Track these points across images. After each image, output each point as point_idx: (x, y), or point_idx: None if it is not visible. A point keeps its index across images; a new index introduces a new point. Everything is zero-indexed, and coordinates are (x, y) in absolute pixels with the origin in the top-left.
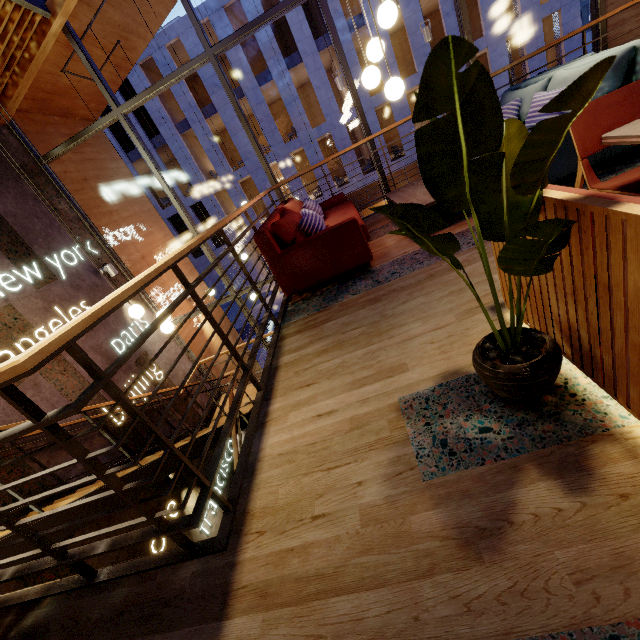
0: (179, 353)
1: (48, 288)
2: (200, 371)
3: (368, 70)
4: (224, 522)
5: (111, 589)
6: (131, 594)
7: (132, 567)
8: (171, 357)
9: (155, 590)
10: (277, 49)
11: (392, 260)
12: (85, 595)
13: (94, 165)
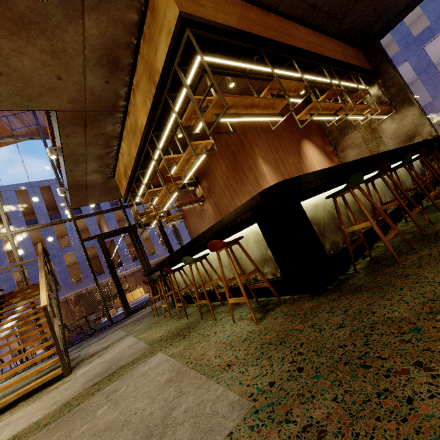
0: None
1: None
2: None
3: None
4: None
5: None
6: None
7: None
8: None
9: None
10: None
11: None
12: None
13: None
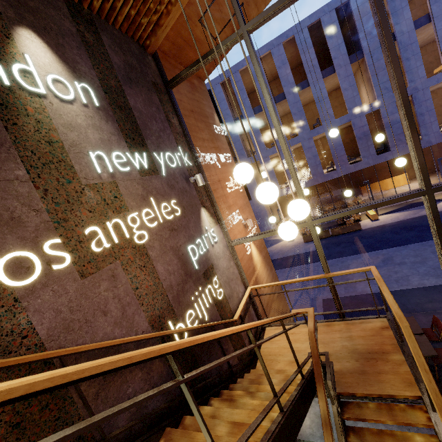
0: (235, 273)
1: (149, 179)
2: (251, 297)
3: None
4: None
5: None
6: None
7: None
8: (229, 276)
9: None
10: (316, 65)
11: None
12: None
13: (198, 105)
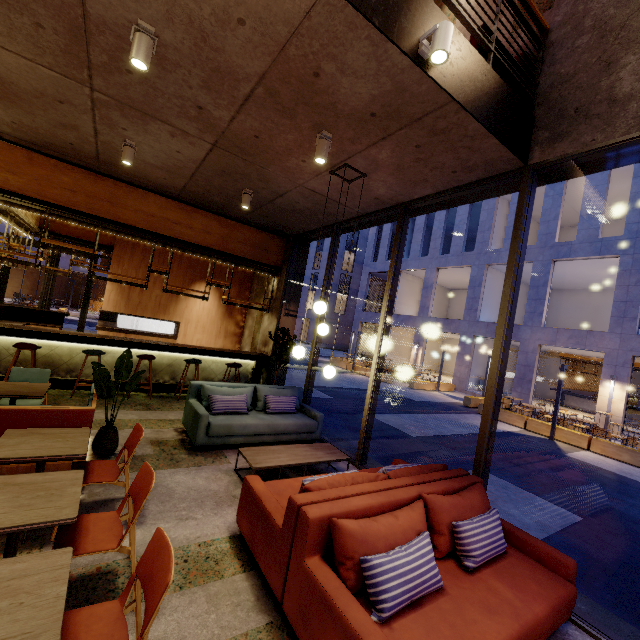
0: None
1: None
2: None
3: None
4: None
5: None
6: None
7: None
8: None
9: None
10: None
11: None
12: None
13: None
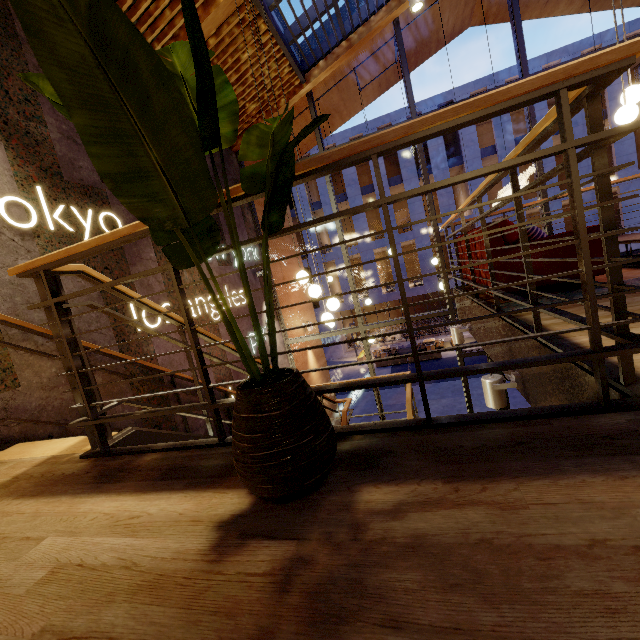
0: None
1: (225, 269)
2: None
3: (628, 106)
4: (634, 389)
5: (470, 430)
6: (518, 432)
7: (494, 414)
8: None
9: (566, 430)
10: (413, 161)
11: (634, 278)
12: (425, 433)
13: None
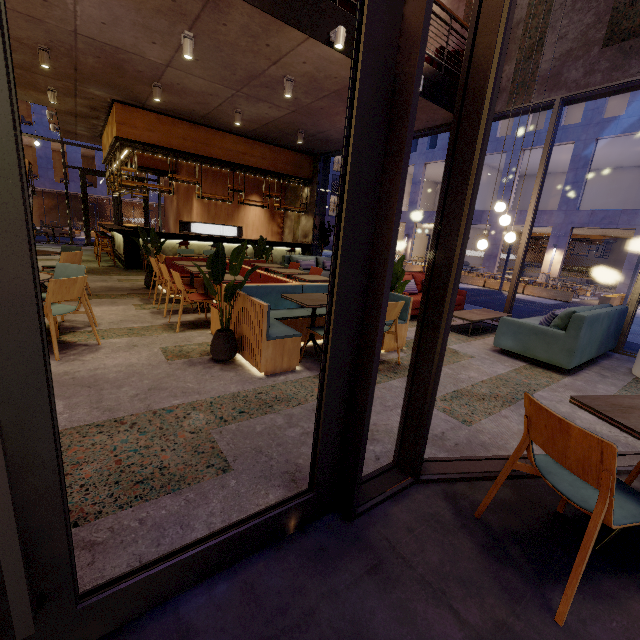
0: None
1: None
2: None
3: None
4: None
5: None
6: None
7: None
8: None
9: None
10: None
11: None
12: None
13: None
